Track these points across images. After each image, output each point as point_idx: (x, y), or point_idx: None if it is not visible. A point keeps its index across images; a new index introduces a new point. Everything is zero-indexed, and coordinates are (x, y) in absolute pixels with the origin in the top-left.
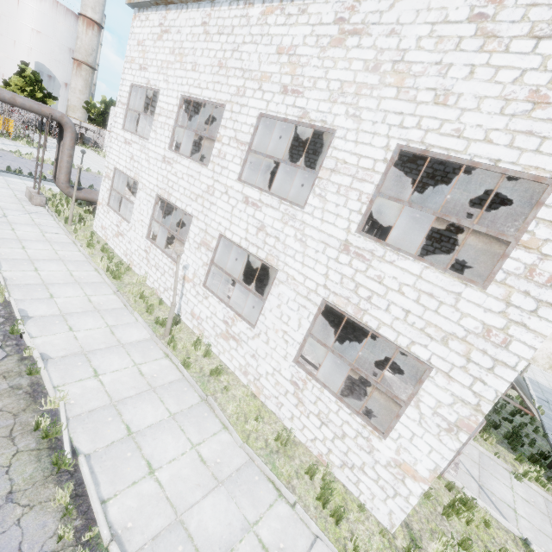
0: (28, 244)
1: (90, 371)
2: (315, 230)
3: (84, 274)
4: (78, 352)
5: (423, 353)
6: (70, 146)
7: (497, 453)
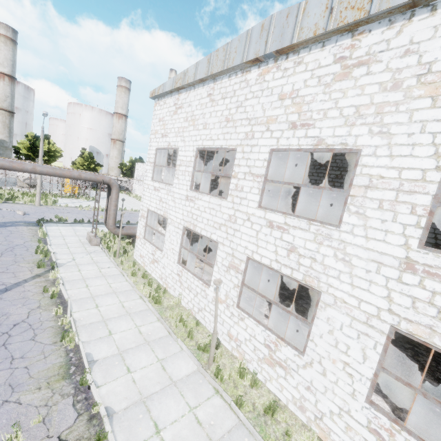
0: (90, 282)
1: (151, 425)
2: (359, 249)
3: (133, 304)
4: (137, 400)
5: None
6: (115, 198)
7: None
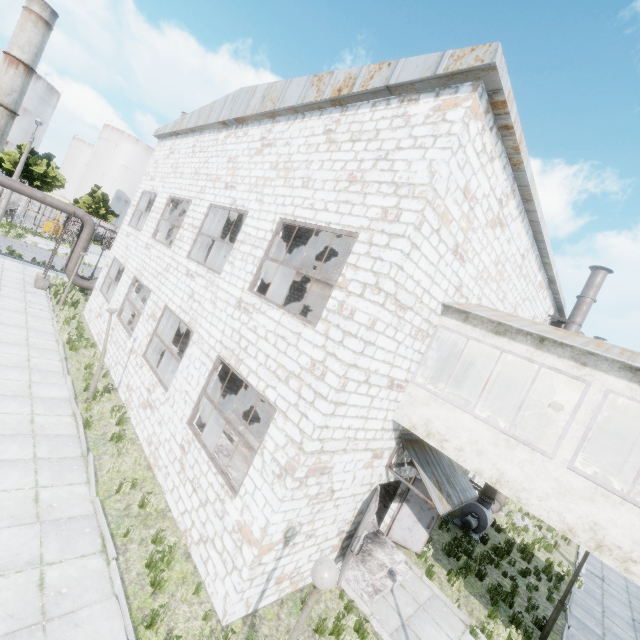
0: (3, 312)
1: None
2: (223, 292)
3: (42, 342)
4: None
5: (272, 395)
6: (86, 239)
7: (462, 603)
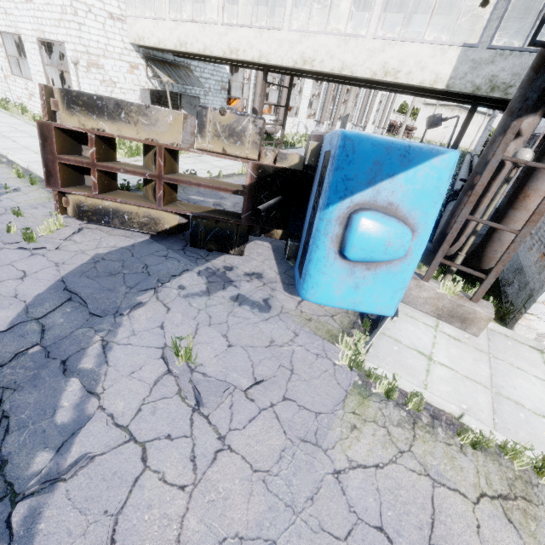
0: None
1: None
2: None
3: None
4: None
5: (60, 37)
6: None
7: None
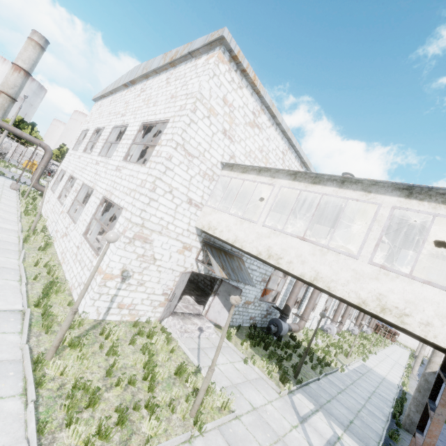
0: None
1: None
2: (111, 165)
3: (7, 208)
4: None
5: (123, 203)
6: (46, 161)
7: (247, 353)
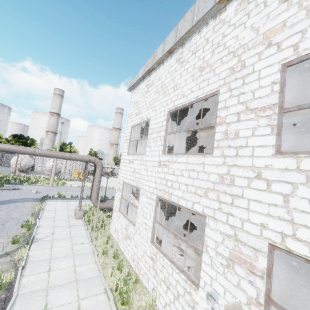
0: (55, 263)
1: None
2: None
3: (92, 303)
4: None
5: None
6: (99, 175)
7: None
